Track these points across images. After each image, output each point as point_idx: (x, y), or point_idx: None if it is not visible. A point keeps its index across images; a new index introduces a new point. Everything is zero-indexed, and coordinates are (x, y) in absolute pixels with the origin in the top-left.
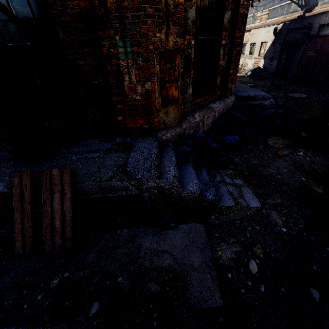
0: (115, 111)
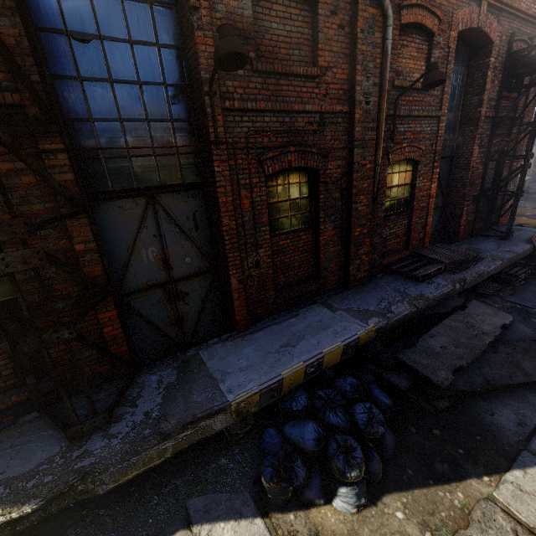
0: (497, 215)
